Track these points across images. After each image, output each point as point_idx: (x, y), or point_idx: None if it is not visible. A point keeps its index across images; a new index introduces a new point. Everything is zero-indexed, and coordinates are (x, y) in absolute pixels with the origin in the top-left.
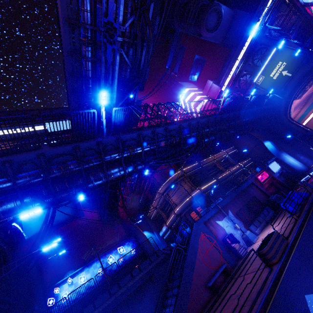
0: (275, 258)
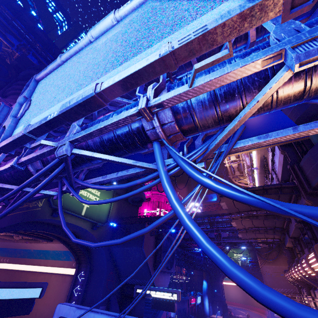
0: None
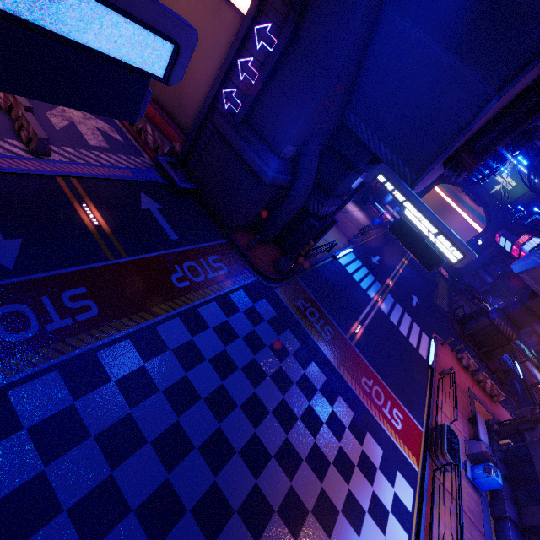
0: (367, 236)
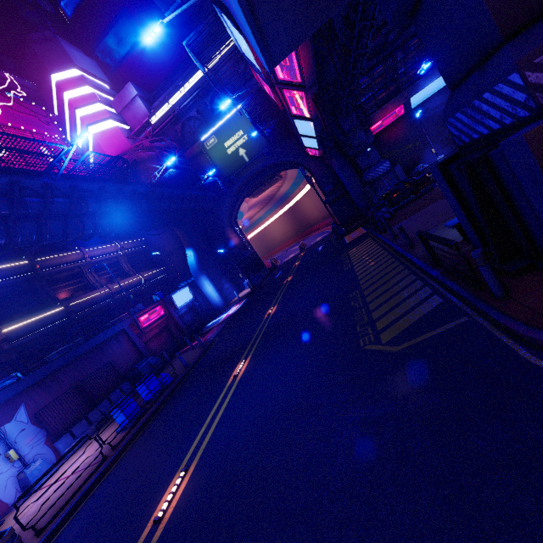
0: None
